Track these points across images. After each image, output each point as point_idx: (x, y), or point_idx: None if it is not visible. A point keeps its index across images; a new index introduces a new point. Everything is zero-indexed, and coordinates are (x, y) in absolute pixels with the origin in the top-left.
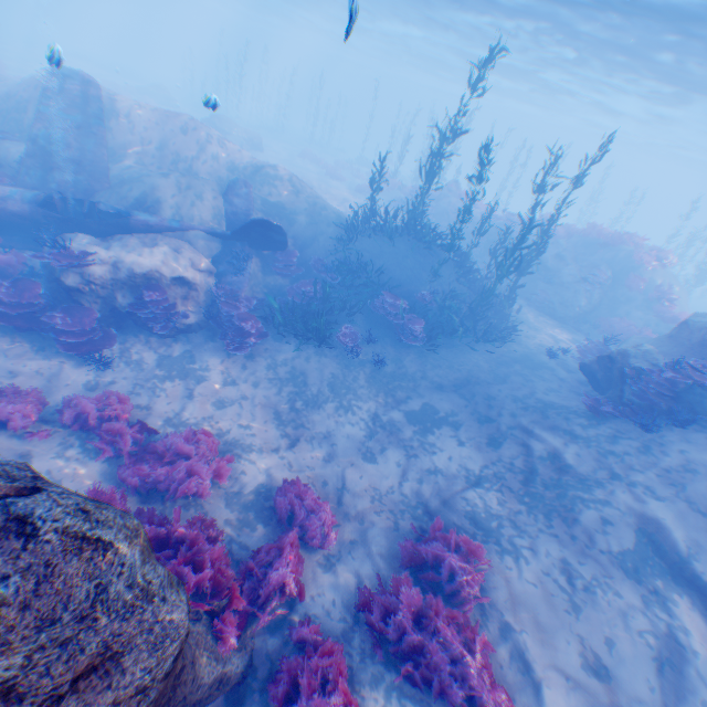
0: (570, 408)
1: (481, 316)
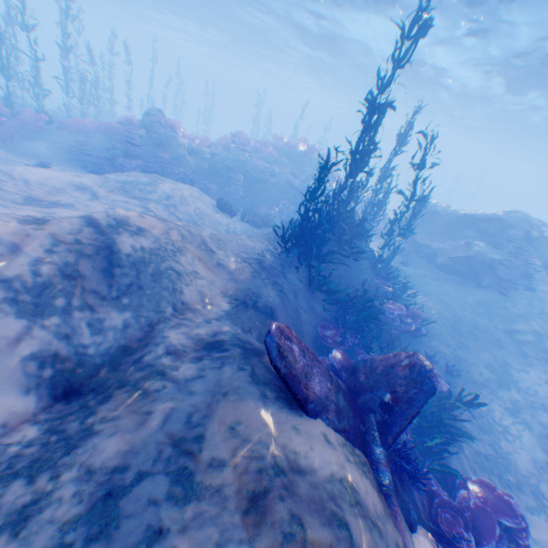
0: (490, 299)
1: (389, 268)
